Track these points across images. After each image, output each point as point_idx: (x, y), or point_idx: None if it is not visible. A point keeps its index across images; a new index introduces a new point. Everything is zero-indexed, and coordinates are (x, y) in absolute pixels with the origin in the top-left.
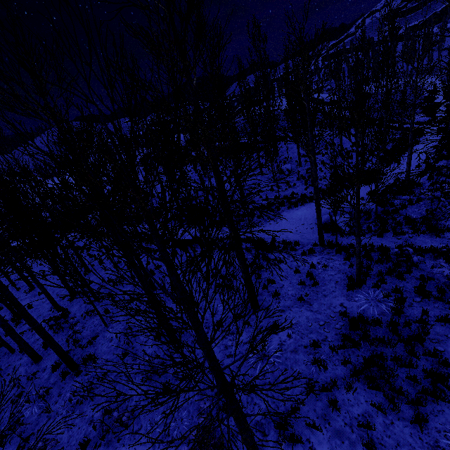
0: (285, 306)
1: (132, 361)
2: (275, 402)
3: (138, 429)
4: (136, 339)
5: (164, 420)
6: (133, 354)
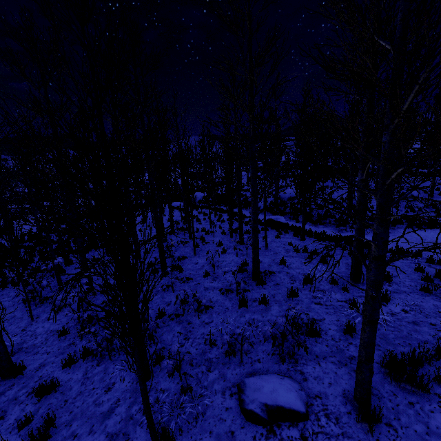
0: (398, 289)
1: (212, 280)
2: (381, 350)
3: (209, 322)
4: (218, 269)
5: (237, 323)
6: (214, 277)
